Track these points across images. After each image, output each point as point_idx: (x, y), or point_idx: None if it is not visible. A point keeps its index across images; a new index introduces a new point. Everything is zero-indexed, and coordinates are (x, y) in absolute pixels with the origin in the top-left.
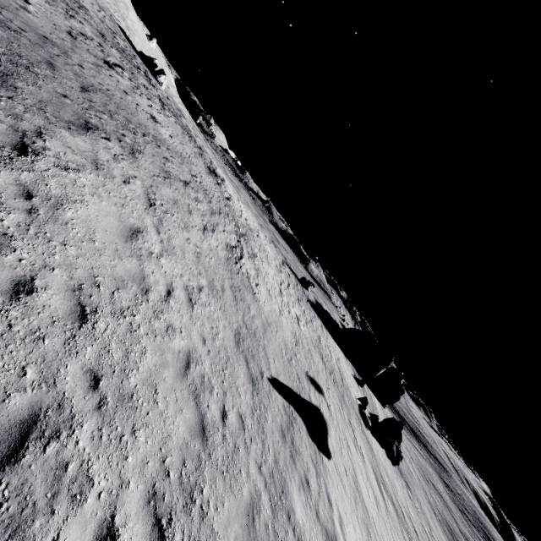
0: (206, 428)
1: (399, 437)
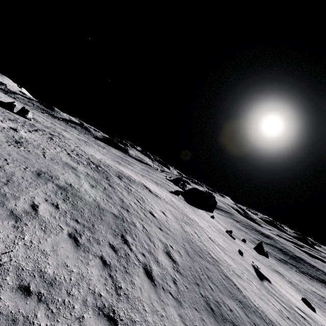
0: (302, 325)
1: (263, 247)
